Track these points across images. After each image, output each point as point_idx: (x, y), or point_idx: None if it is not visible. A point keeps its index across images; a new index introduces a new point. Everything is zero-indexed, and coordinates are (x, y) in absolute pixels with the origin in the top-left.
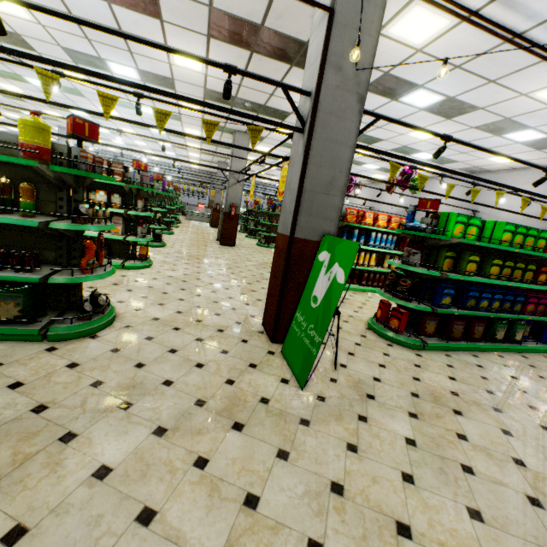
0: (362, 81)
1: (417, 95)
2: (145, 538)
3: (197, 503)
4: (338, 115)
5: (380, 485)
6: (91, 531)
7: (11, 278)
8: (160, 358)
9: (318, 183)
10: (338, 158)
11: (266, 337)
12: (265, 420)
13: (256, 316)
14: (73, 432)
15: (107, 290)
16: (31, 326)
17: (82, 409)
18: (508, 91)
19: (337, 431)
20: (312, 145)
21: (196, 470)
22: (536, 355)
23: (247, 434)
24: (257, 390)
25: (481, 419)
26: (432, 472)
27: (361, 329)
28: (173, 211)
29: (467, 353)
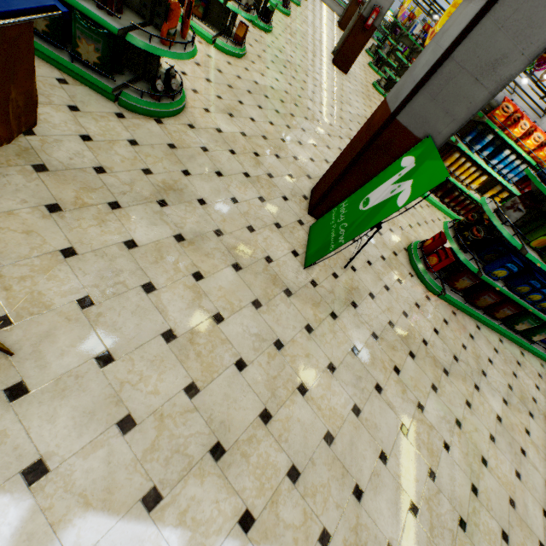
0: None
1: None
2: (144, 299)
3: (183, 299)
4: None
5: (309, 360)
6: (113, 276)
7: (92, 15)
8: (205, 175)
9: (477, 55)
10: (537, 26)
11: (306, 205)
12: (260, 274)
13: (312, 179)
14: (119, 204)
15: (187, 68)
16: (106, 81)
17: (130, 188)
18: None
19: (307, 312)
20: None
21: (192, 279)
22: (535, 358)
23: (240, 276)
24: (268, 248)
25: (425, 369)
26: (352, 375)
27: (399, 246)
28: None
29: (473, 321)
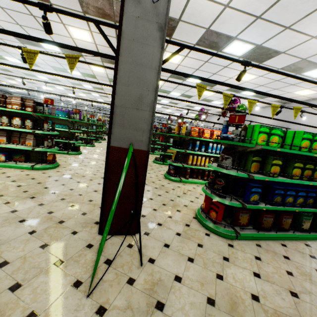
0: (161, 12)
1: (234, 45)
2: None
3: None
4: (141, 42)
5: None
6: None
7: None
8: None
9: (128, 99)
10: (144, 78)
11: (98, 228)
12: None
13: None
14: None
15: (1, 186)
16: None
17: None
18: (301, 35)
19: None
20: (119, 67)
21: None
22: None
23: None
24: (36, 299)
25: None
26: None
27: (188, 218)
28: (98, 133)
29: (276, 242)
